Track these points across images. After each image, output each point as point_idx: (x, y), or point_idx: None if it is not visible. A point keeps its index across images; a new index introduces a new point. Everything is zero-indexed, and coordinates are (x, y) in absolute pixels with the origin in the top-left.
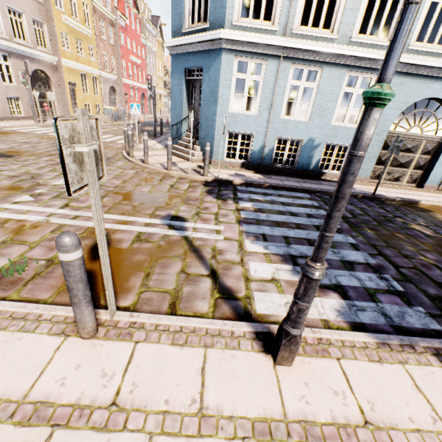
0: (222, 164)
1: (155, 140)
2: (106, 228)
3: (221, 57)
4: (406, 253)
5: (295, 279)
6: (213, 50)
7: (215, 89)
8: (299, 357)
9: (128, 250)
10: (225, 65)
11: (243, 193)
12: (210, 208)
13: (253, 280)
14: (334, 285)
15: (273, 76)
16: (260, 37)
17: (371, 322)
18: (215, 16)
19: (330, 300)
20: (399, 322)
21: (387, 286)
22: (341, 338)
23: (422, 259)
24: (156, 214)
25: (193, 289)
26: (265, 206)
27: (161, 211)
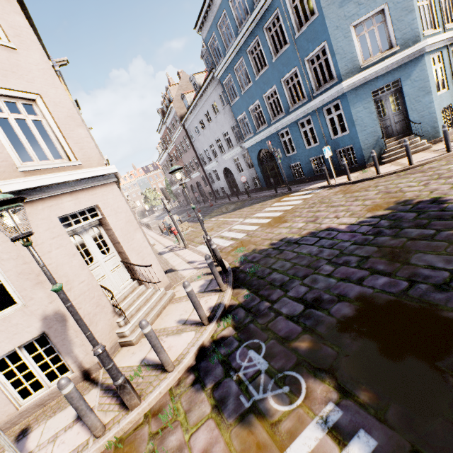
0: None
1: (308, 186)
2: None
3: (424, 60)
4: None
5: None
6: (411, 60)
7: (423, 85)
8: None
9: None
10: (427, 64)
11: None
12: None
13: None
14: None
15: (446, 59)
16: (442, 36)
17: None
18: (404, 38)
19: None
20: None
21: None
22: None
23: None
24: None
25: None
26: None
27: None
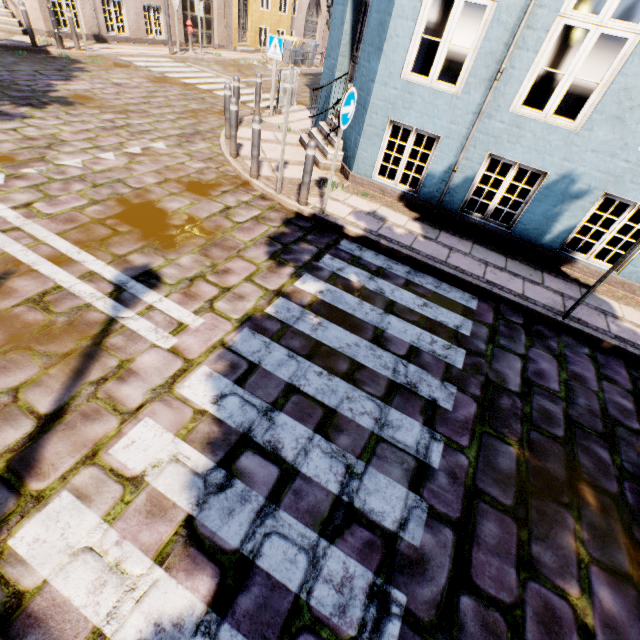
0: (367, 184)
1: (312, 111)
2: (24, 262)
3: None
4: (539, 556)
5: (177, 499)
6: None
7: (385, 19)
8: None
9: None
10: None
11: (336, 259)
12: (232, 273)
13: (97, 464)
14: (238, 557)
15: None
16: None
17: None
18: None
19: (177, 592)
20: None
21: (358, 627)
22: None
23: (568, 595)
24: (127, 259)
25: None
26: (344, 300)
27: (143, 256)
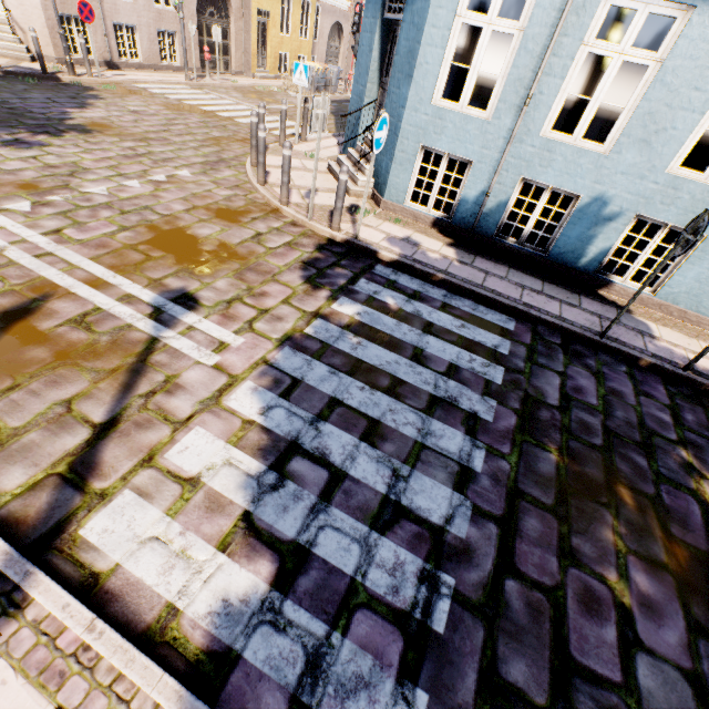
0: (399, 211)
1: (338, 139)
2: (61, 285)
3: None
4: (579, 547)
5: (234, 497)
6: None
7: (414, 47)
8: (2, 661)
9: (42, 334)
10: None
11: (371, 283)
12: (268, 296)
13: (154, 466)
14: (295, 546)
15: (550, 24)
16: None
17: (260, 666)
18: None
19: (241, 574)
20: (324, 700)
21: (411, 604)
22: (122, 671)
23: (606, 579)
24: (163, 282)
25: (40, 441)
26: (382, 321)
27: (178, 279)
